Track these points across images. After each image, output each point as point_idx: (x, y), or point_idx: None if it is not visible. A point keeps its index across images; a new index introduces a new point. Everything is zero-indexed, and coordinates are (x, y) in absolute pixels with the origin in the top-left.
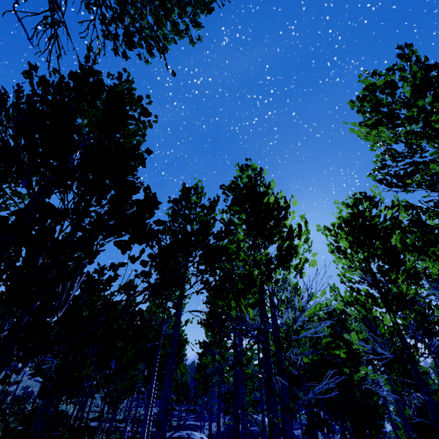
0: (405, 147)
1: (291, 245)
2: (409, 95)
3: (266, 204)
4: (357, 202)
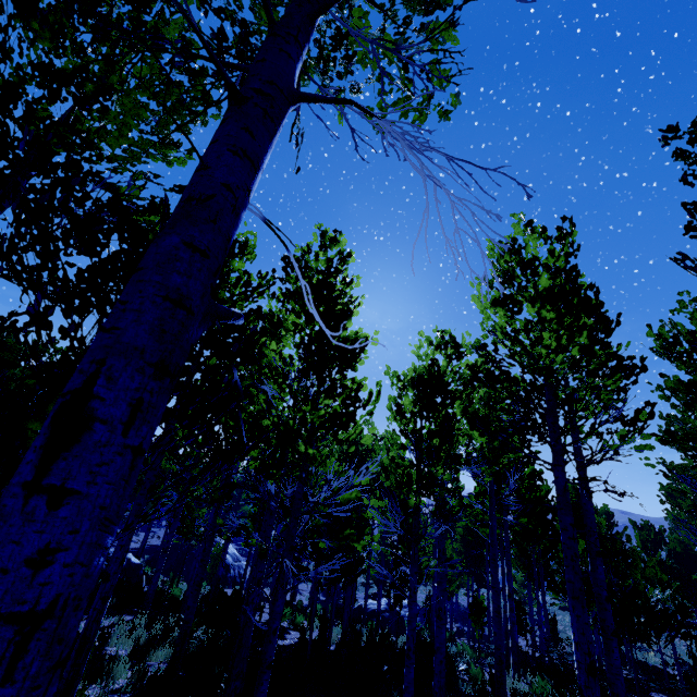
0: (509, 351)
1: (353, 416)
2: (543, 284)
3: (342, 341)
4: (442, 342)
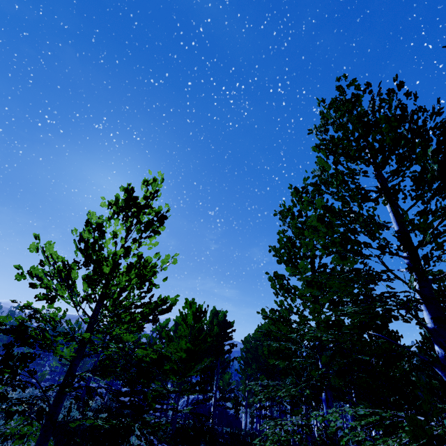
0: None
1: None
2: None
3: None
4: None
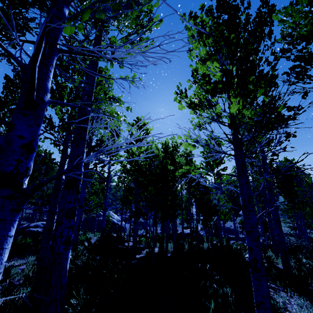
0: None
1: None
2: None
3: None
4: None
